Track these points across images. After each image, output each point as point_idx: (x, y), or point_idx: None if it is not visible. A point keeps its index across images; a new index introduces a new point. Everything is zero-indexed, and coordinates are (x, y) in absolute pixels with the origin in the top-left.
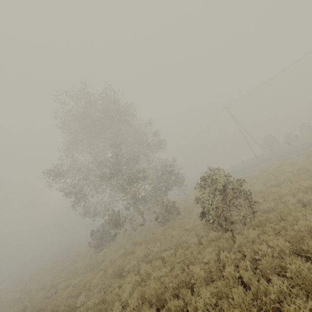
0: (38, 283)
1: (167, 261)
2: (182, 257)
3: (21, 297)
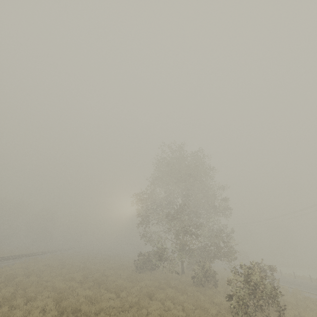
0: (93, 266)
1: (186, 309)
2: (198, 315)
3: (83, 268)
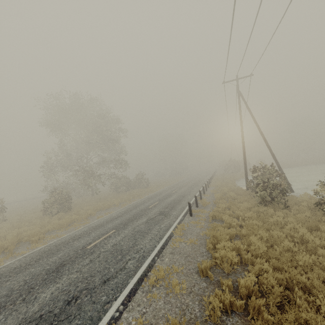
0: None
1: None
2: None
3: None
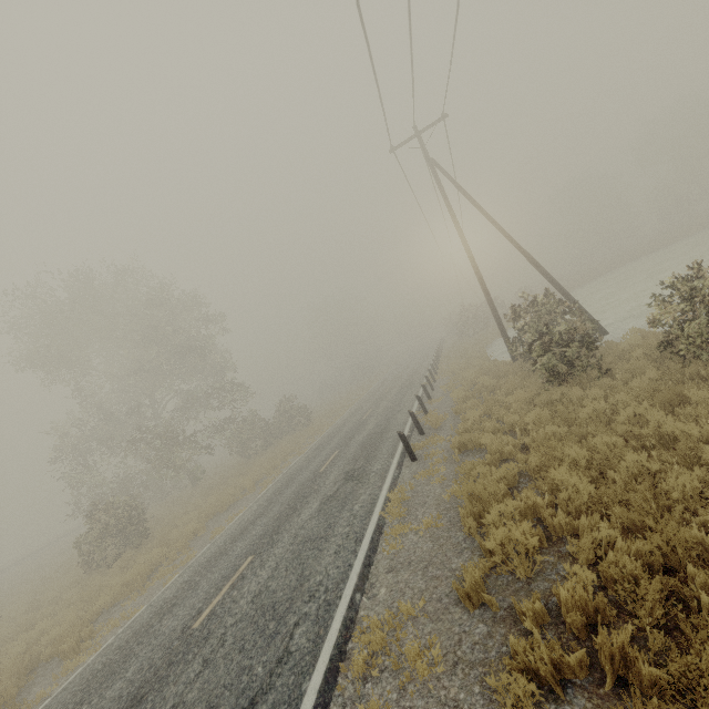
0: None
1: None
2: None
3: None
